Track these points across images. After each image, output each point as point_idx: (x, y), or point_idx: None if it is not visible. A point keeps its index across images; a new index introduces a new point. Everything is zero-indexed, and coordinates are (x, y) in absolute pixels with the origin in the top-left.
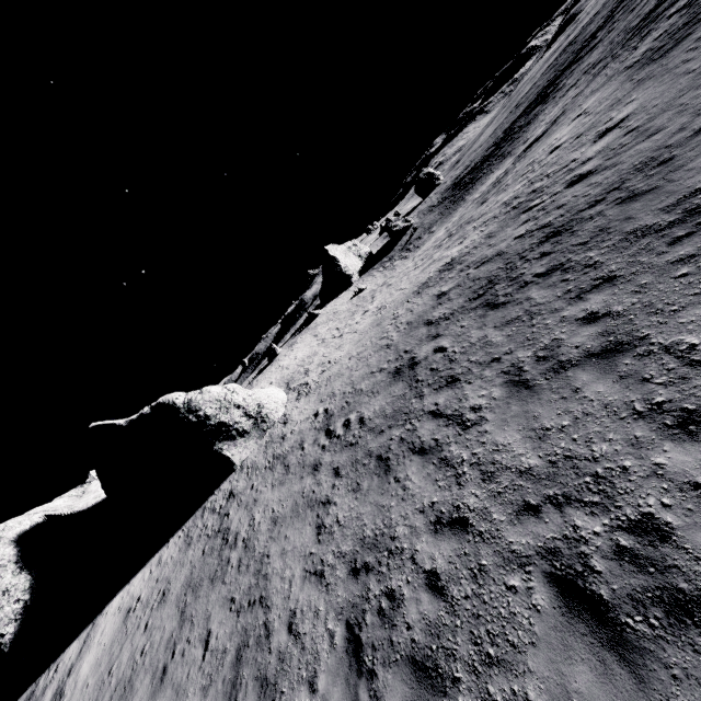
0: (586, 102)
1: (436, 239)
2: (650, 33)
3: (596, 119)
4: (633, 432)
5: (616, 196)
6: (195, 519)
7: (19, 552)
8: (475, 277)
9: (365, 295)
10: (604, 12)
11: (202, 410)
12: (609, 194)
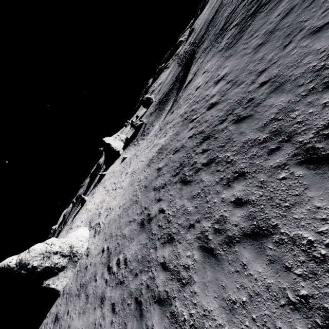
0: (206, 66)
1: (155, 130)
2: (224, 36)
3: (212, 75)
4: (295, 324)
5: (231, 118)
6: None
7: None
8: (173, 160)
9: (127, 161)
10: (204, 27)
11: (30, 264)
12: (228, 116)
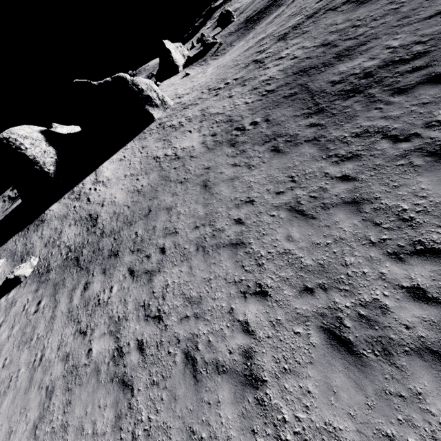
0: None
1: (239, 46)
2: None
3: None
4: (327, 37)
5: (331, 2)
6: (140, 136)
7: (45, 137)
8: (279, 35)
9: (192, 75)
10: None
11: (140, 86)
12: (330, 2)
